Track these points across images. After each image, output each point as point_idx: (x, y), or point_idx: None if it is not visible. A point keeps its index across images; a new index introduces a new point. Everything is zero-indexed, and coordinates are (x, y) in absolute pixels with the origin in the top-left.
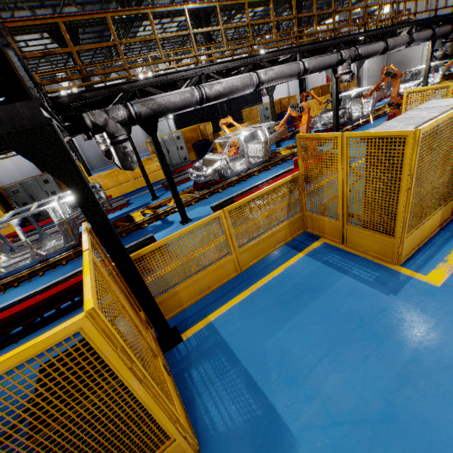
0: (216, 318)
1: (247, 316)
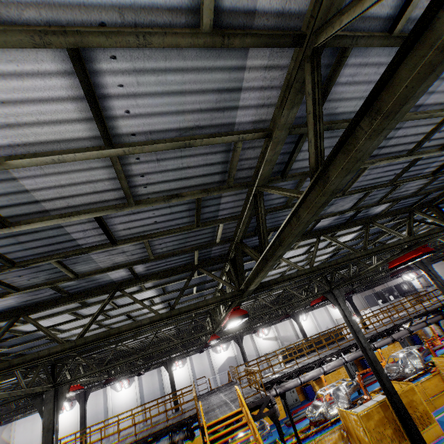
0: None
1: None
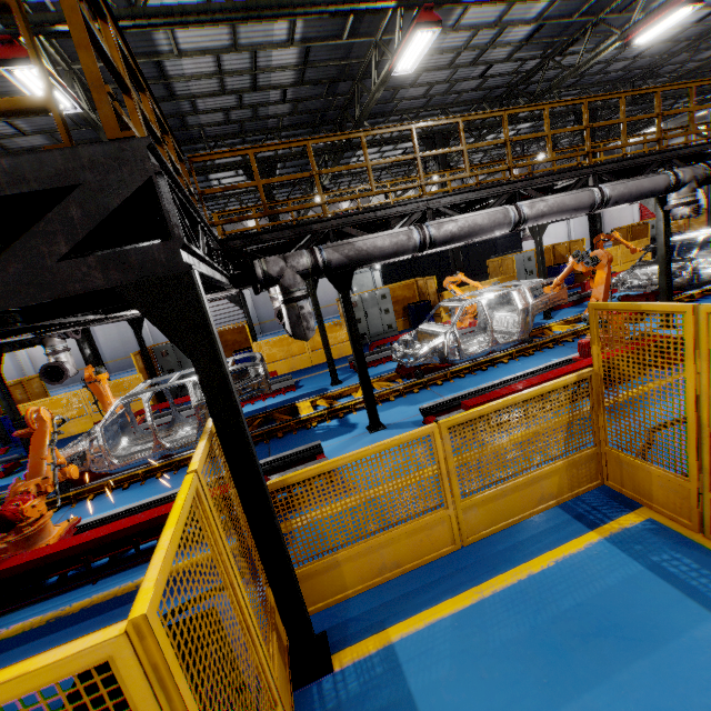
0: (404, 639)
1: (467, 655)
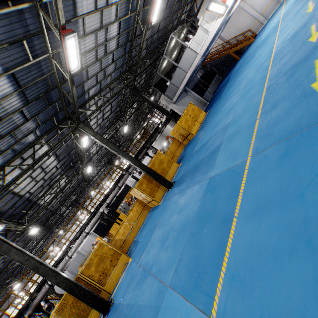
0: None
1: None
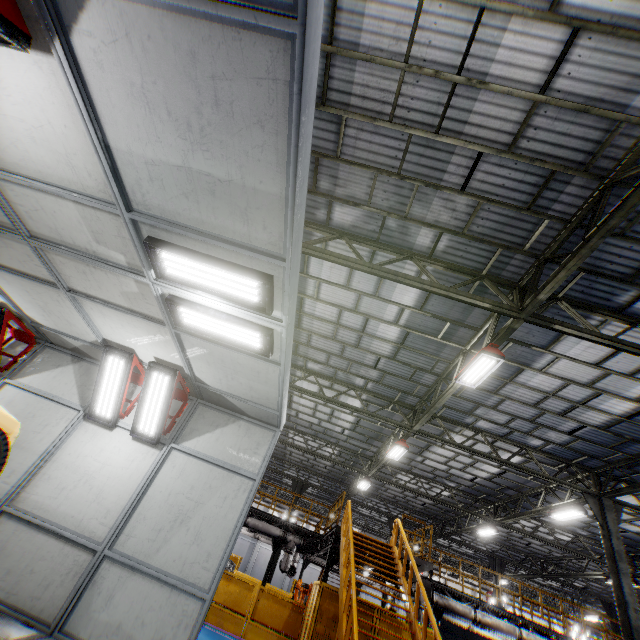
0: None
1: None
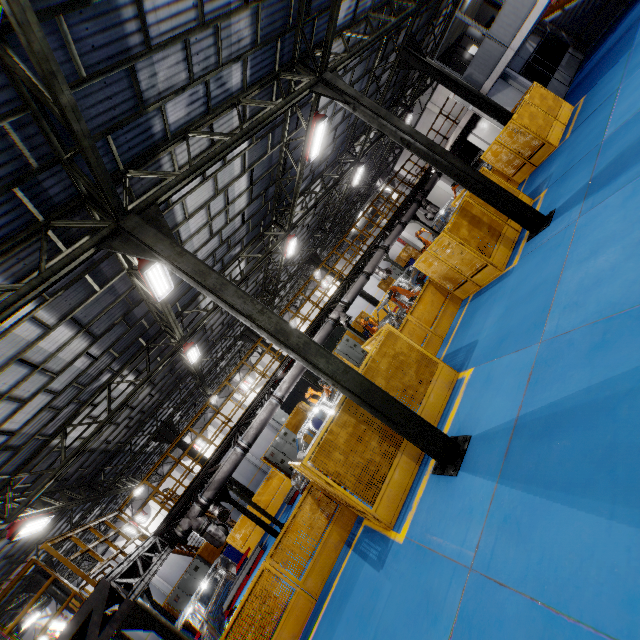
0: None
1: None
